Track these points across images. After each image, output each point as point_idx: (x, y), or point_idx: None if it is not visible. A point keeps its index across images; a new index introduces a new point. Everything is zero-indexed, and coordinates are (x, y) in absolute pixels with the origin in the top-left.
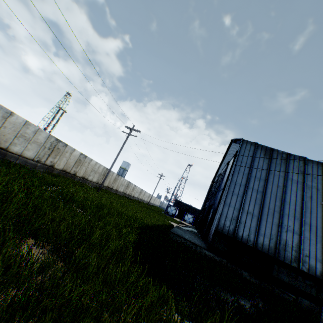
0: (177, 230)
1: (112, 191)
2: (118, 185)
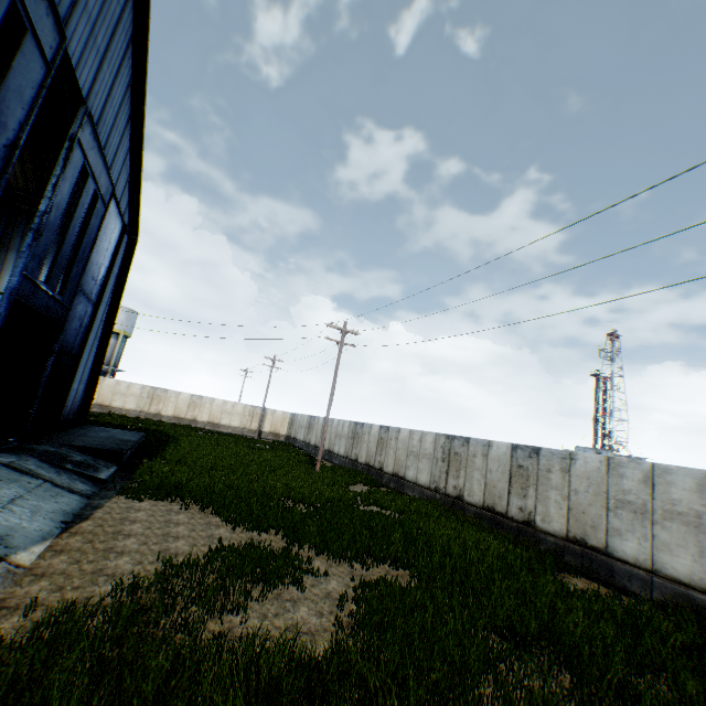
0: (133, 436)
1: (538, 540)
2: (577, 509)
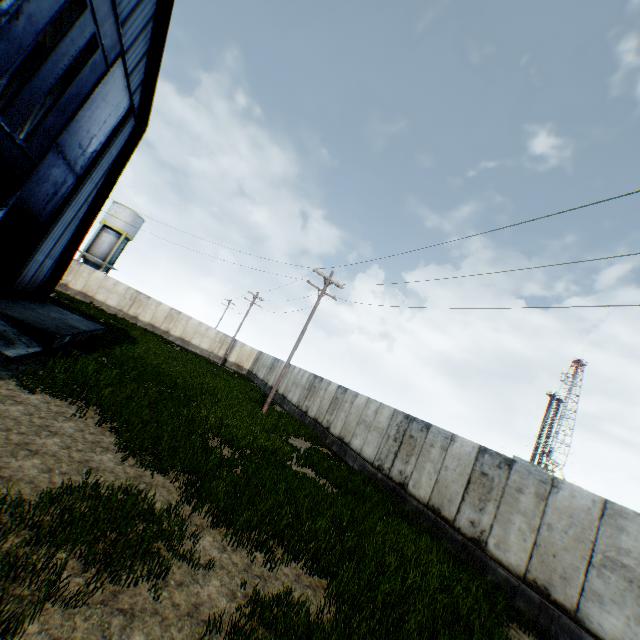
0: (88, 325)
1: (485, 566)
2: (546, 547)
